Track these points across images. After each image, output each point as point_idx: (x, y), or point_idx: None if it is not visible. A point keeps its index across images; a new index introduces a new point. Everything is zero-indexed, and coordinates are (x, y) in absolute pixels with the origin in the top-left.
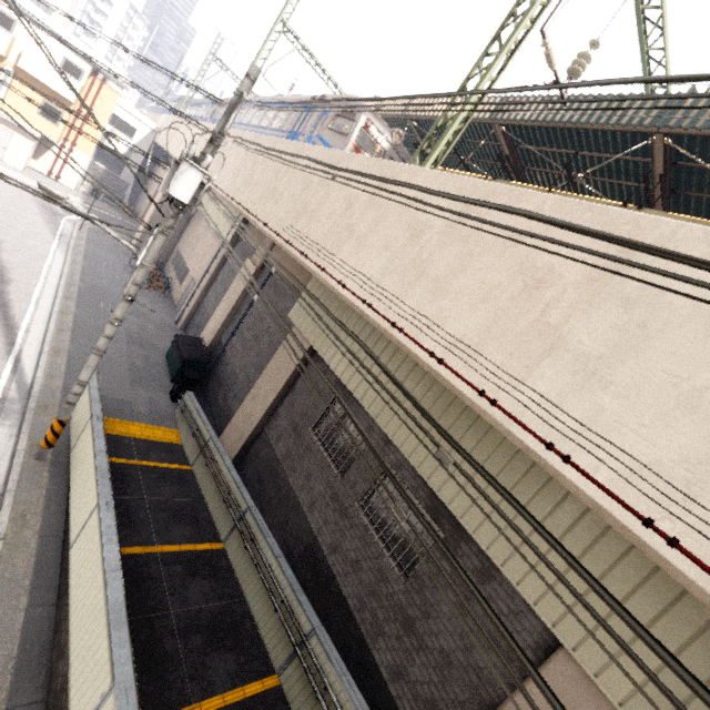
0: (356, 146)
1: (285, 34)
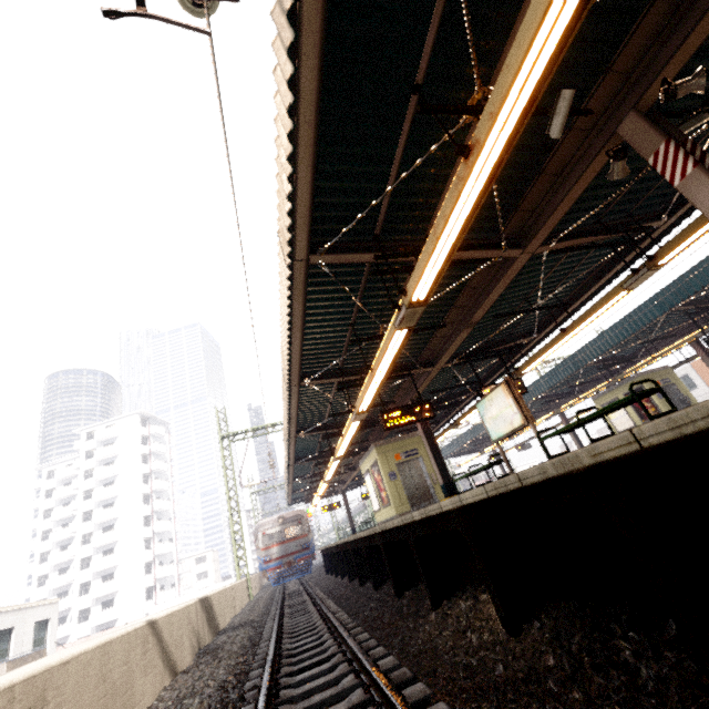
0: (265, 547)
1: (257, 495)
